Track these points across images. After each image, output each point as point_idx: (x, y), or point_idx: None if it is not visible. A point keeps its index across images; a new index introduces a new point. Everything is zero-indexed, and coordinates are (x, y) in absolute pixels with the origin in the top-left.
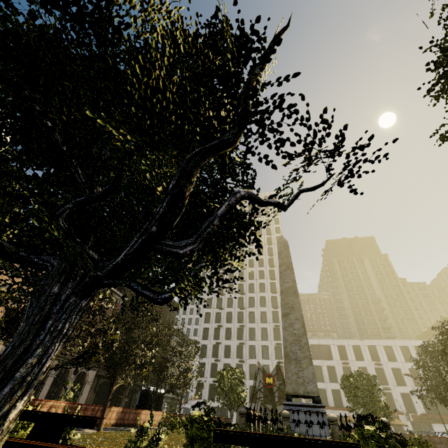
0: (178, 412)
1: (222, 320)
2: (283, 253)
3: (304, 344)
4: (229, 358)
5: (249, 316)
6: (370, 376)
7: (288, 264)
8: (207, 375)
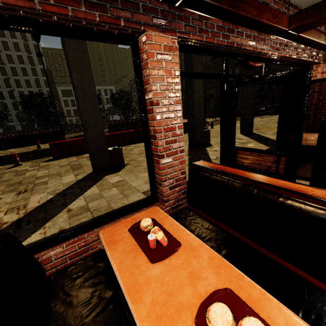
0: (3, 132)
1: None
2: (50, 77)
3: (62, 110)
4: (4, 100)
5: (12, 71)
6: None
7: (53, 82)
8: None
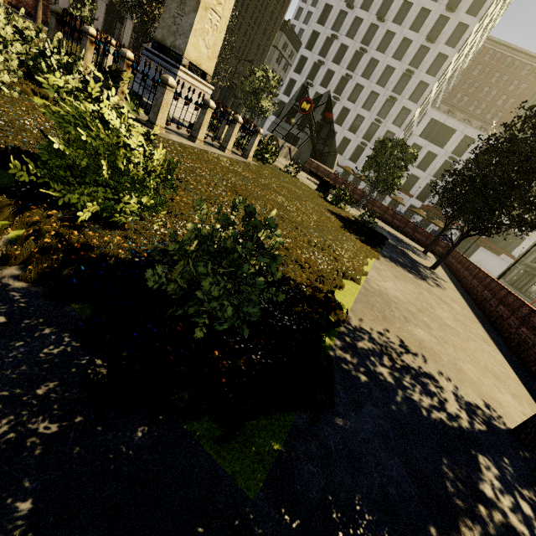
0: None
1: (342, 28)
2: None
3: None
4: (324, 89)
5: (383, 39)
6: (408, 151)
7: None
8: (293, 97)
